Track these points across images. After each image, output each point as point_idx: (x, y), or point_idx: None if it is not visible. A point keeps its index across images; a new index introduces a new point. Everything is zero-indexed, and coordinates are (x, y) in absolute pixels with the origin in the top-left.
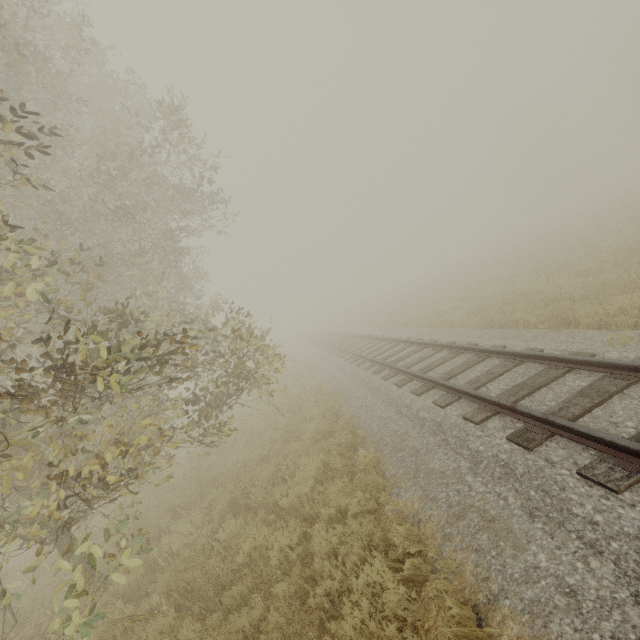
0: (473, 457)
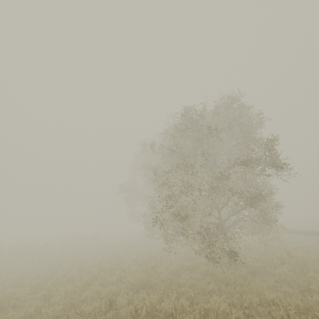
0: (318, 238)
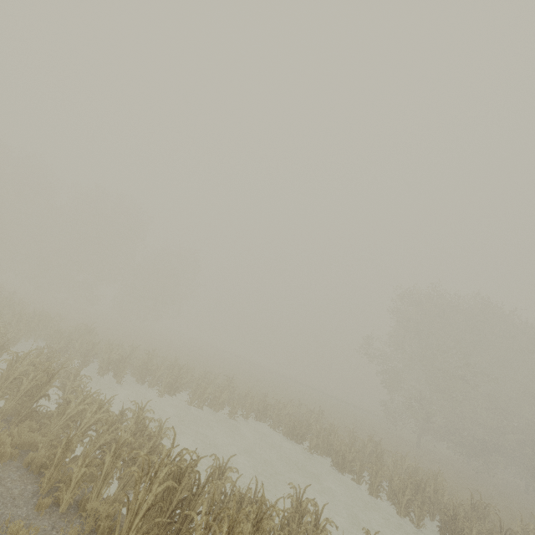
0: None
